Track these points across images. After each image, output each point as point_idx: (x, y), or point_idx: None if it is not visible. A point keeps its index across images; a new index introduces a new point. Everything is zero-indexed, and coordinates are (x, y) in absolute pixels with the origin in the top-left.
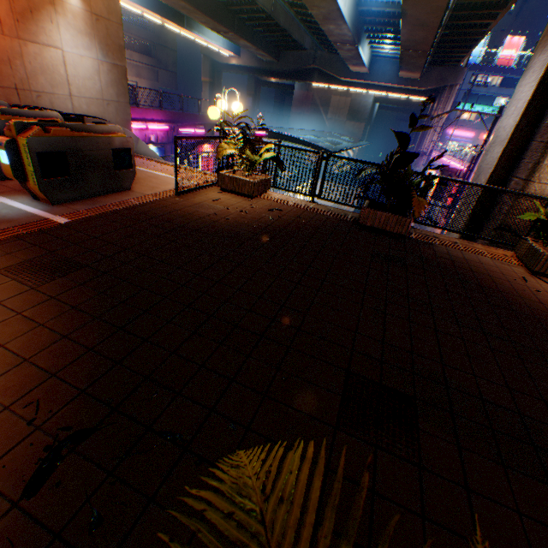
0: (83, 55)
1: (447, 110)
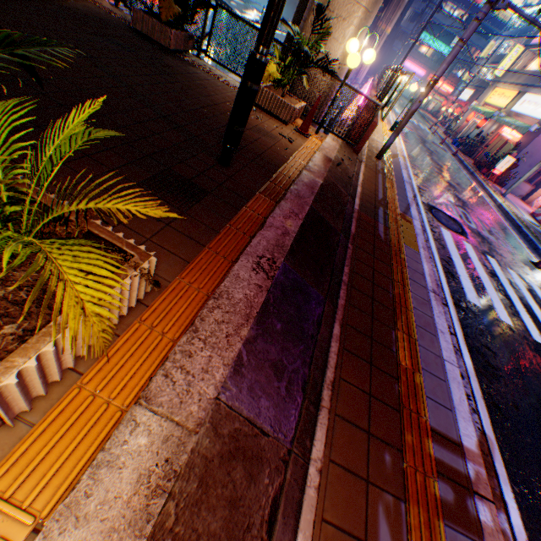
0: None
1: (392, 25)
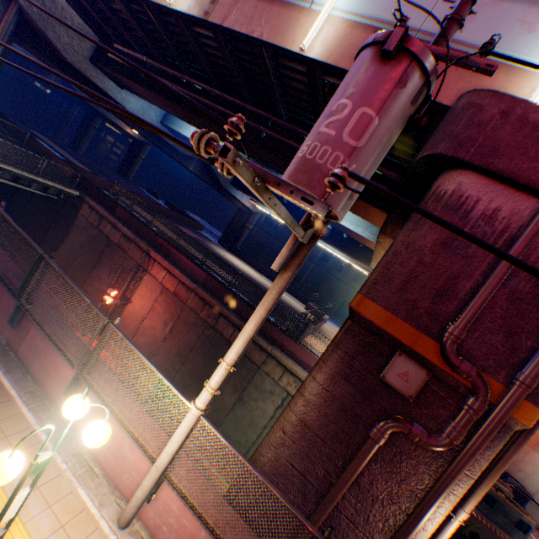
0: None
1: None
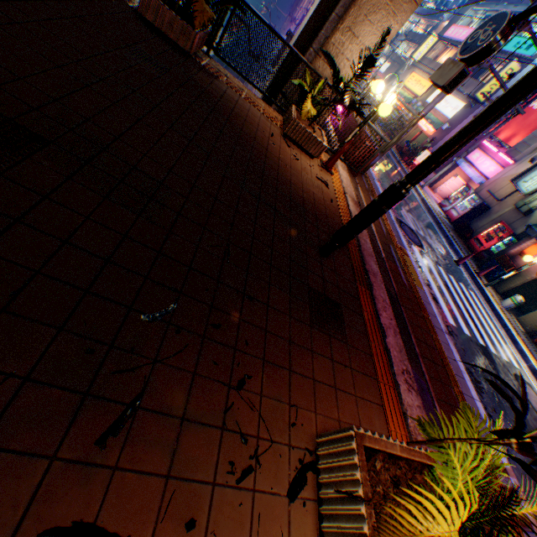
0: None
1: None
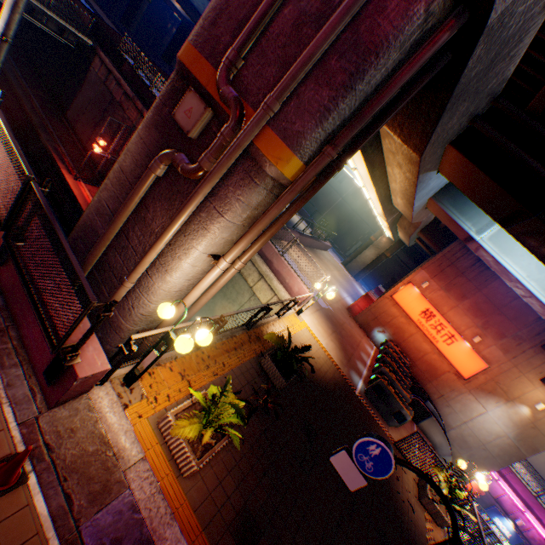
0: (497, 422)
1: None
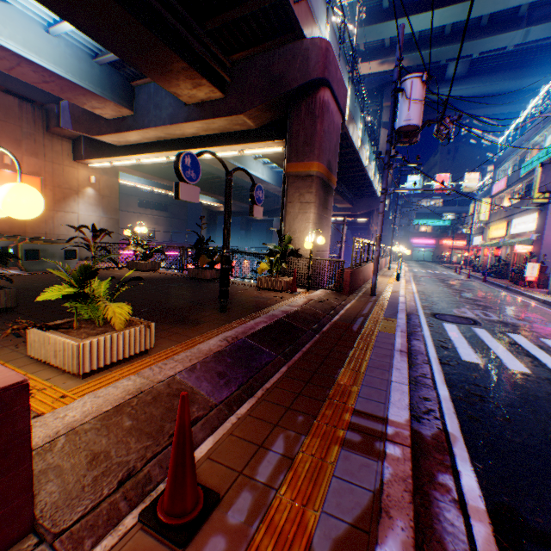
0: (91, 215)
1: None
